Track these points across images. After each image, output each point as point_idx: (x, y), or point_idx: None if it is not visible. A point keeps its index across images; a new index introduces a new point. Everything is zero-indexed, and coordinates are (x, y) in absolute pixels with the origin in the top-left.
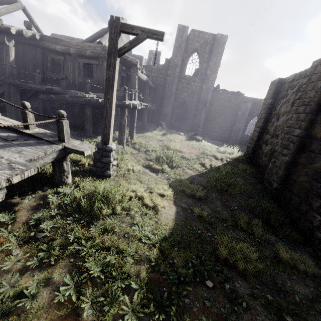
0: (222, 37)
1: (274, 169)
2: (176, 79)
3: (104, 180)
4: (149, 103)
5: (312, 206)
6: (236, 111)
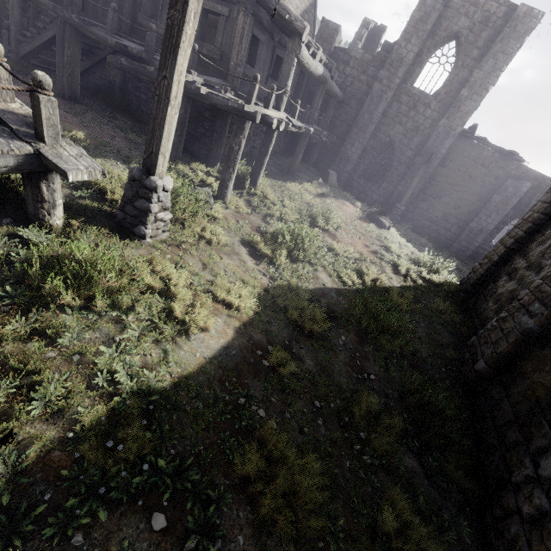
0: (529, 15)
1: (496, 333)
2: (391, 92)
3: (130, 240)
4: (316, 127)
5: (531, 441)
6: (491, 192)
